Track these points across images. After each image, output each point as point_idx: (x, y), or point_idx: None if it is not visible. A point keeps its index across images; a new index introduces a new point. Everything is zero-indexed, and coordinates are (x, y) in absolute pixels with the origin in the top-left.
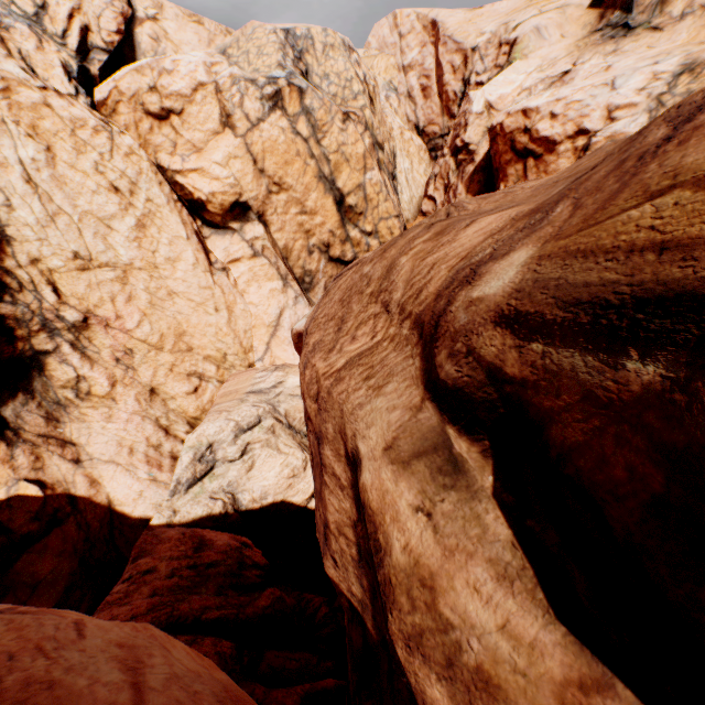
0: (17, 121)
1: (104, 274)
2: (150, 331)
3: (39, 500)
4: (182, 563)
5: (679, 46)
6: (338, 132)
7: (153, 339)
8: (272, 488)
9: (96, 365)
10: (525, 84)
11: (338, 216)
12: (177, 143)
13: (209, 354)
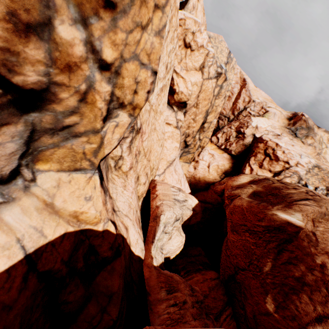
0: (171, 10)
1: (147, 106)
2: (146, 144)
3: (113, 236)
4: (193, 299)
5: (308, 153)
6: (221, 100)
7: (145, 150)
8: (172, 251)
9: (130, 154)
10: (267, 128)
11: (199, 127)
12: (182, 60)
13: (151, 165)
